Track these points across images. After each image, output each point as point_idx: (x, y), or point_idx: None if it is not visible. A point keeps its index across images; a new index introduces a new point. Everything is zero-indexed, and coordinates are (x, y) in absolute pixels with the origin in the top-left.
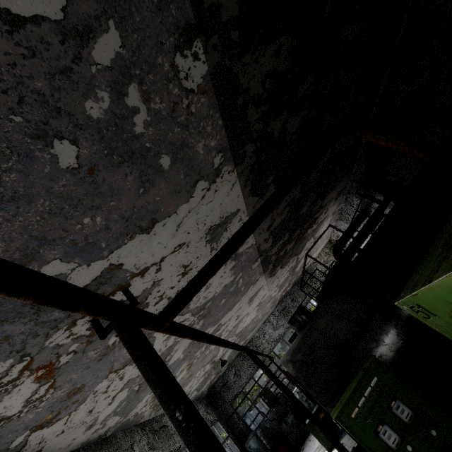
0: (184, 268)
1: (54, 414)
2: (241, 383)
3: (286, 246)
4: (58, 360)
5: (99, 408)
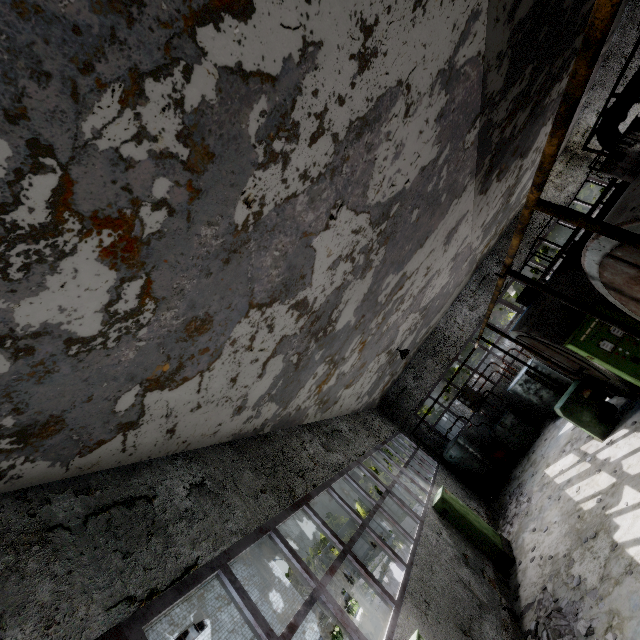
0: (363, 34)
1: (174, 366)
2: (426, 387)
3: (517, 115)
4: (136, 216)
5: (246, 379)
